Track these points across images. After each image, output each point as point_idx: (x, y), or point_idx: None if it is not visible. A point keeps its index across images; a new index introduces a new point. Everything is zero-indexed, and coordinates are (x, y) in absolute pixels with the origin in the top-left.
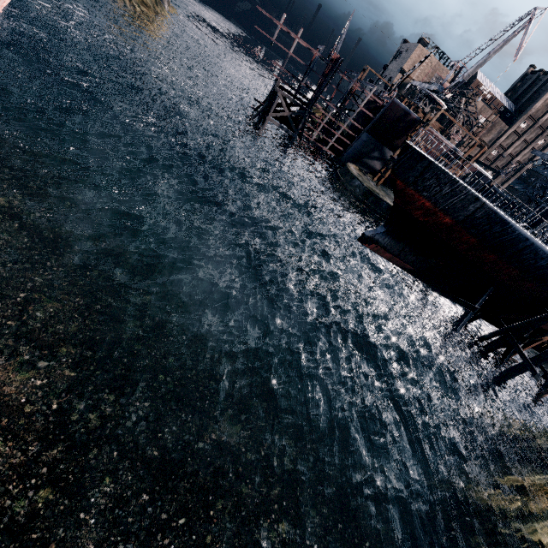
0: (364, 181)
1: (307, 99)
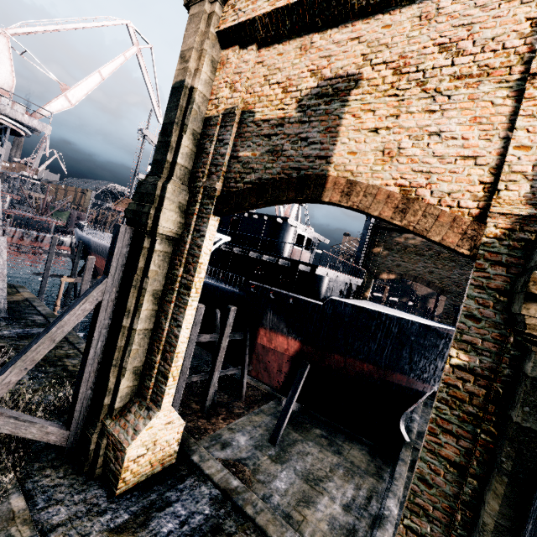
0: None
1: None
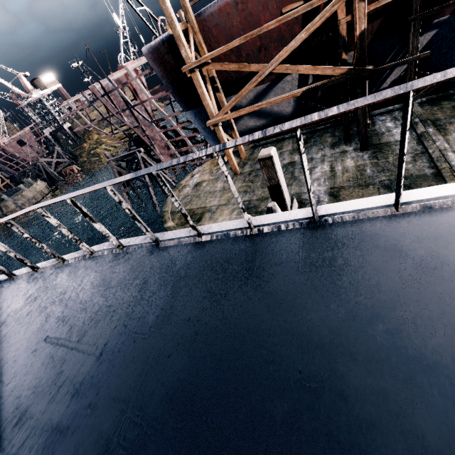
0: (191, 199)
1: (136, 137)
